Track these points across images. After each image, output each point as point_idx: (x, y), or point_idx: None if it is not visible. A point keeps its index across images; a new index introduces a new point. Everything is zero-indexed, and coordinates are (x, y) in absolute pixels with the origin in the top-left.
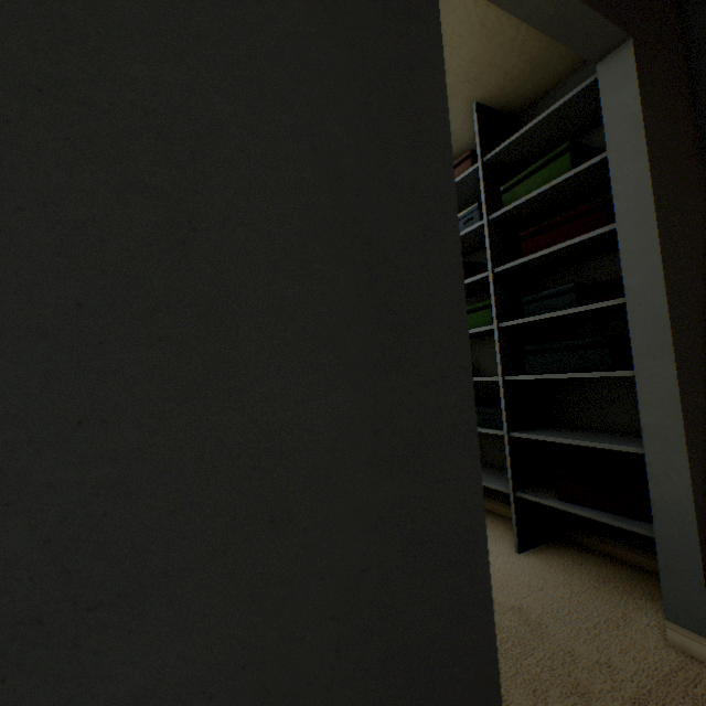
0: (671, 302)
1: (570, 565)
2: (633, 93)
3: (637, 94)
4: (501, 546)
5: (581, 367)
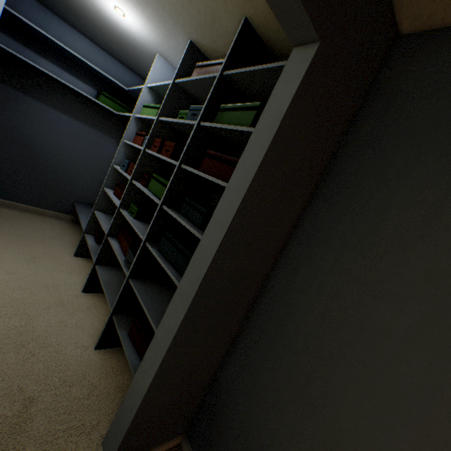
0: (212, 271)
1: (116, 370)
2: (291, 94)
3: (292, 97)
4: (91, 339)
5: (178, 268)
